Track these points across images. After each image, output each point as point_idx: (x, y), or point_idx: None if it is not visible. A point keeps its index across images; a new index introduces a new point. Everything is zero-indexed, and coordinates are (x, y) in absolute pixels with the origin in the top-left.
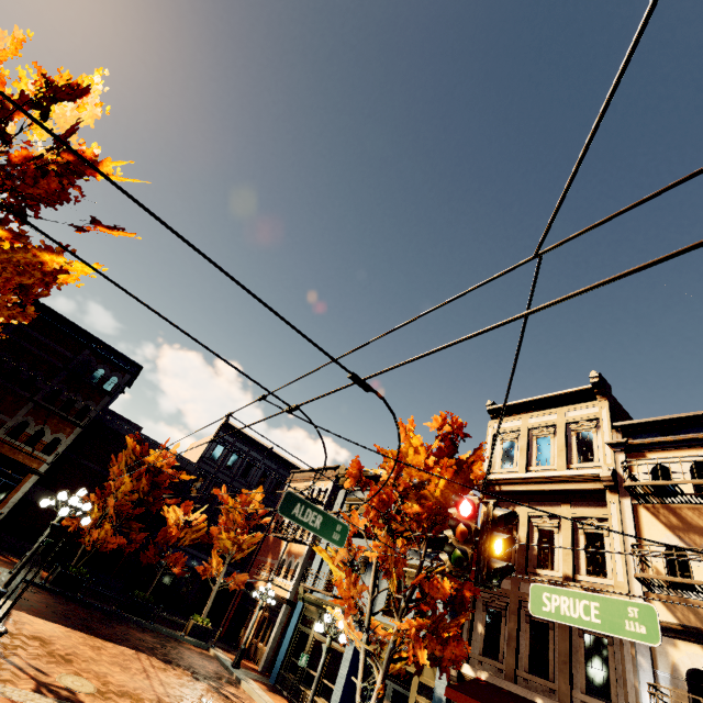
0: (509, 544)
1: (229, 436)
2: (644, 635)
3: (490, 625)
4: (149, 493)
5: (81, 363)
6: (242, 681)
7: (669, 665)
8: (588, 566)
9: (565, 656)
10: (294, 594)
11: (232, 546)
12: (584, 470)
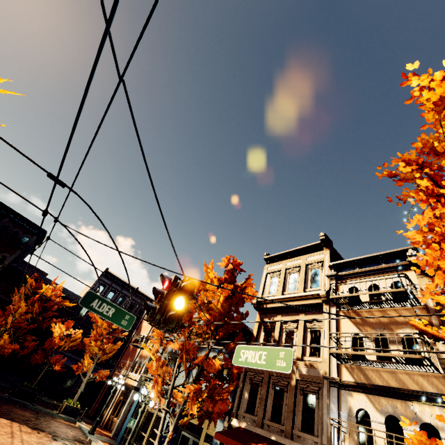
0: (187, 303)
1: (108, 280)
2: (284, 367)
3: (252, 392)
4: (41, 314)
5: (2, 227)
6: (92, 442)
7: (347, 408)
8: (310, 351)
9: (291, 408)
10: (141, 383)
11: (98, 351)
12: (312, 292)
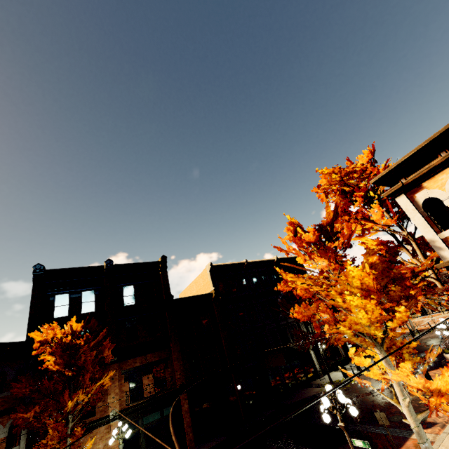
0: None
1: None
2: None
3: None
4: None
5: None
6: None
7: None
8: None
9: None
10: None
11: None
12: None
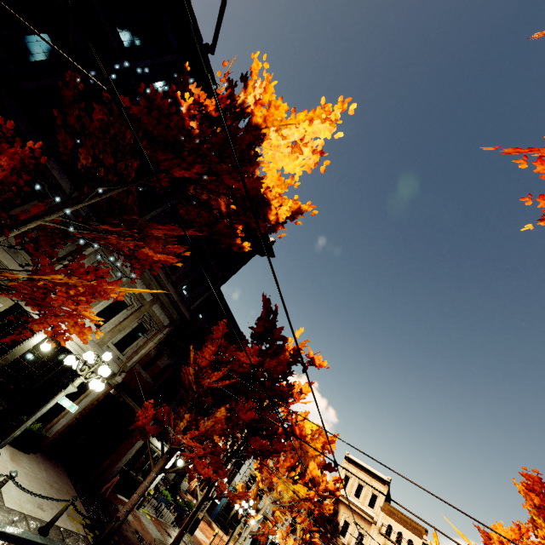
0: None
1: None
2: None
3: None
4: None
5: None
6: (212, 523)
7: None
8: (355, 543)
9: None
10: None
11: None
12: (369, 512)
